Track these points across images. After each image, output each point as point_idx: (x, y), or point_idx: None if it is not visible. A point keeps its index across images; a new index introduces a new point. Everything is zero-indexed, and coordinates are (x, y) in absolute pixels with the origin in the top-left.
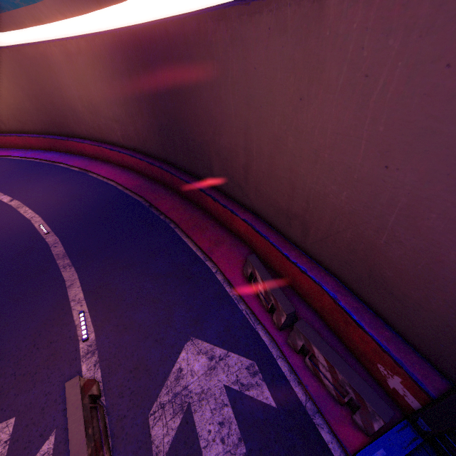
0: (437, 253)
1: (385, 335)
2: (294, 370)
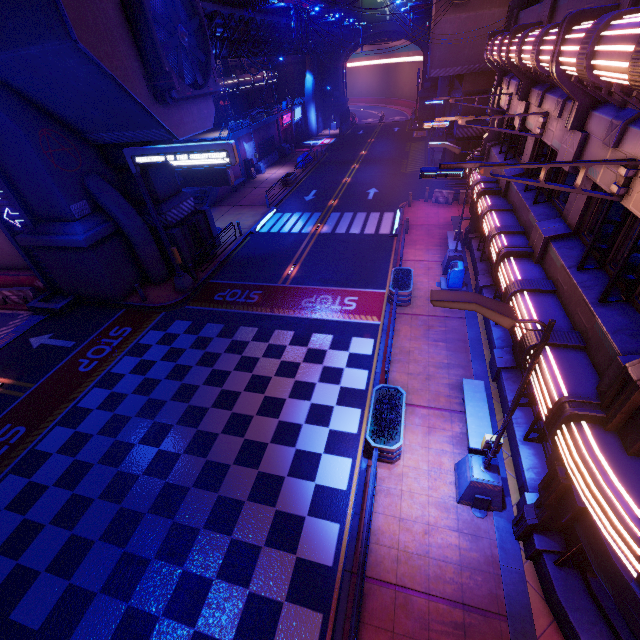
0: (1, 232)
1: (28, 272)
2: (5, 308)
